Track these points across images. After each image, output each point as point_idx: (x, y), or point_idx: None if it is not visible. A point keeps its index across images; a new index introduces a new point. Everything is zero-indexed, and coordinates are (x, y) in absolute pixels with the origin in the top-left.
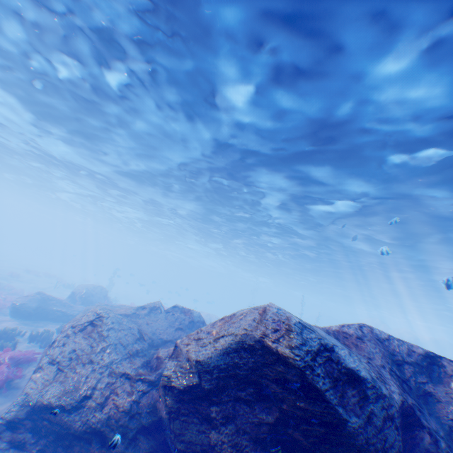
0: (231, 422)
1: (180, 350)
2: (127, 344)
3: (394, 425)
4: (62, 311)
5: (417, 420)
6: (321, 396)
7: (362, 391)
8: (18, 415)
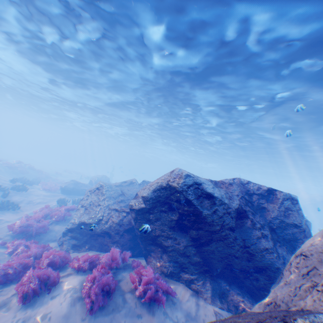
0: (159, 221)
1: (138, 195)
2: (116, 197)
3: (230, 216)
4: (86, 189)
5: (246, 215)
6: (192, 203)
7: (212, 201)
8: (72, 227)
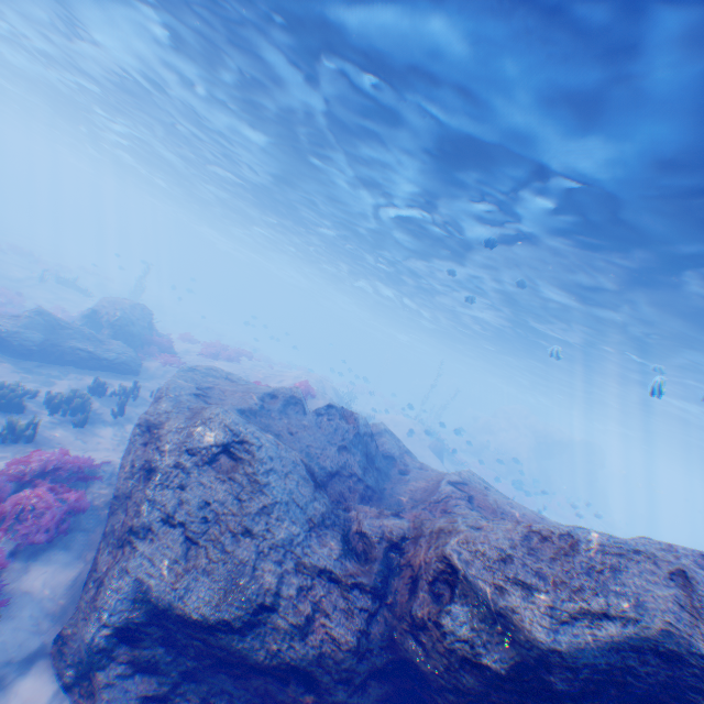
0: None
1: (460, 575)
2: (304, 504)
3: None
4: (90, 353)
5: None
6: None
7: None
8: (134, 620)
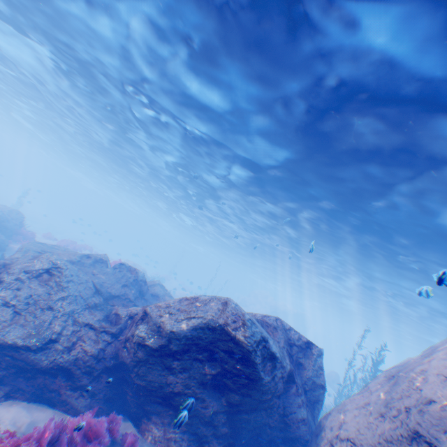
0: (186, 372)
1: (149, 316)
2: (87, 298)
3: (282, 380)
4: None
5: (292, 377)
6: (252, 364)
7: (273, 362)
8: None
